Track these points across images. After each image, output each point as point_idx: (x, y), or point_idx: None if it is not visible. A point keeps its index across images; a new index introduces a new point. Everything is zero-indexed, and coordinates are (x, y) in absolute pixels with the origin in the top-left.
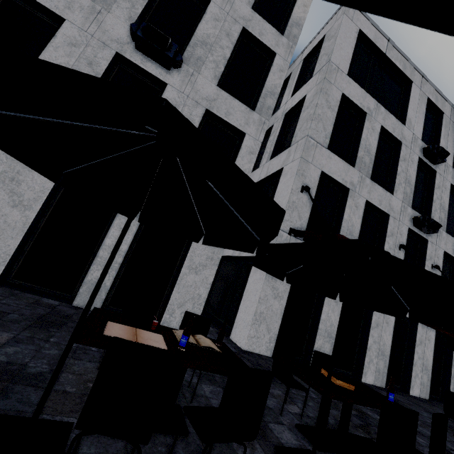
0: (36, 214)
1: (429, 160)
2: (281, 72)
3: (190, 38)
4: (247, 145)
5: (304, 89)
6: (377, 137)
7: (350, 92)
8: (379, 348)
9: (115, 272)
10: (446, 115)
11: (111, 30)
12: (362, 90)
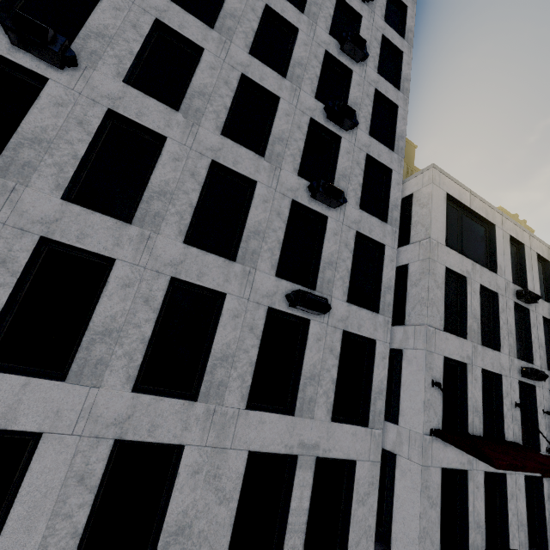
0: (237, 503)
1: (522, 301)
2: (392, 262)
3: (314, 257)
4: (379, 351)
5: (403, 254)
6: (478, 299)
7: (450, 262)
8: (518, 519)
9: (304, 534)
10: (527, 246)
11: (260, 286)
12: (459, 255)
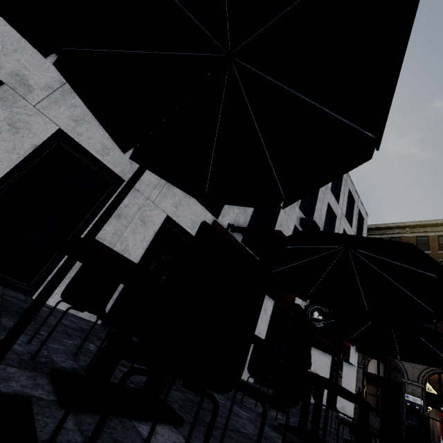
0: None
1: None
2: None
3: None
4: None
5: None
6: None
7: None
8: None
9: None
10: None
11: None
12: None
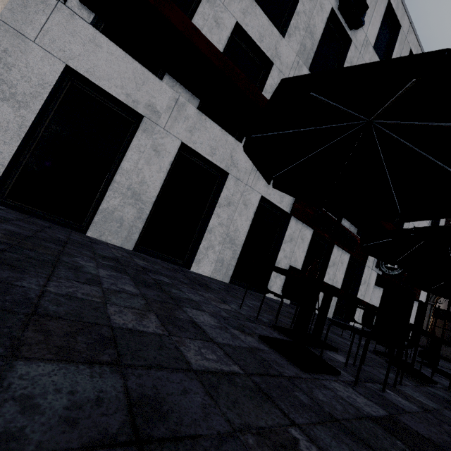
0: None
1: (345, 19)
2: None
3: None
4: None
5: None
6: None
7: None
8: (228, 234)
9: None
10: None
11: None
12: None
